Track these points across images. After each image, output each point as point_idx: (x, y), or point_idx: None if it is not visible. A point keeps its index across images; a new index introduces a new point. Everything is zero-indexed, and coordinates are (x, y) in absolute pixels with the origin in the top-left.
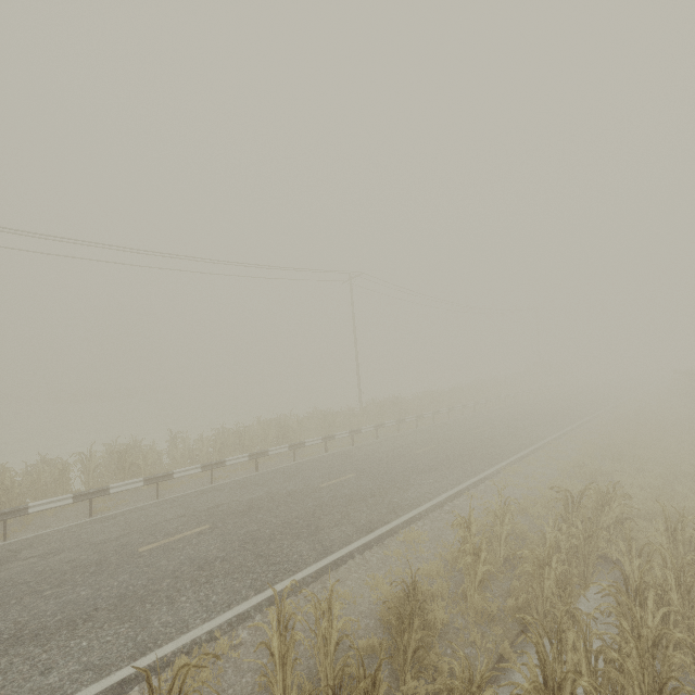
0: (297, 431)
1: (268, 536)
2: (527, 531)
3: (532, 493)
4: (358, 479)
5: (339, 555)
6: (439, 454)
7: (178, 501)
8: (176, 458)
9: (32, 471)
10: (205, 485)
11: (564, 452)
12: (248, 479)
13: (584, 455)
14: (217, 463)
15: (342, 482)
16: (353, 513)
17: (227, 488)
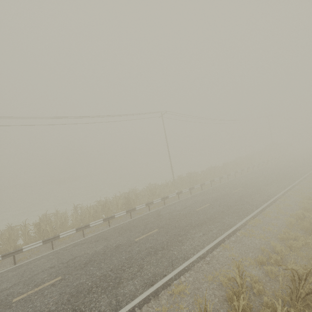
0: (134, 200)
1: (87, 289)
2: (262, 289)
3: (268, 243)
4: (158, 234)
5: (124, 311)
6: (209, 211)
7: (59, 253)
8: (73, 220)
9: (2, 234)
10: (80, 238)
11: (289, 204)
12: (101, 234)
13: (304, 208)
14: (85, 226)
15: (148, 237)
16: (146, 265)
17: (87, 241)
